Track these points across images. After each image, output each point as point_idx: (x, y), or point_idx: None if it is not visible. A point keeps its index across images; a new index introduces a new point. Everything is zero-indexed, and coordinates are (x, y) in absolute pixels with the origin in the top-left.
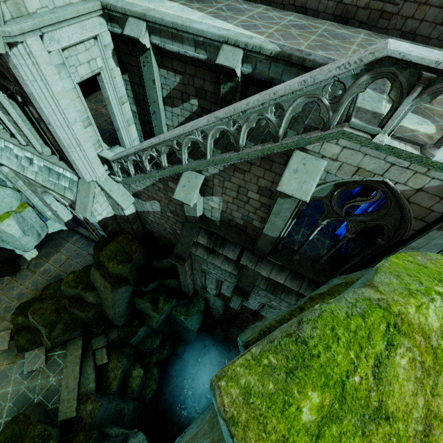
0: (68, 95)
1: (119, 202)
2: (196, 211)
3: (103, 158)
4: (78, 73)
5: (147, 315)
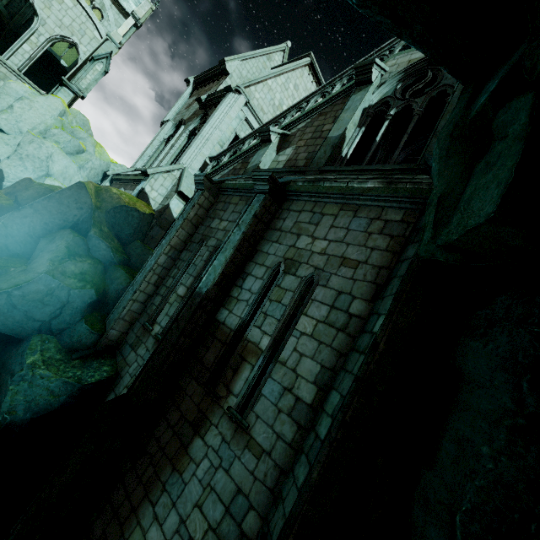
0: (230, 126)
1: (182, 184)
2: (264, 154)
3: (204, 168)
4: (241, 133)
5: (27, 266)
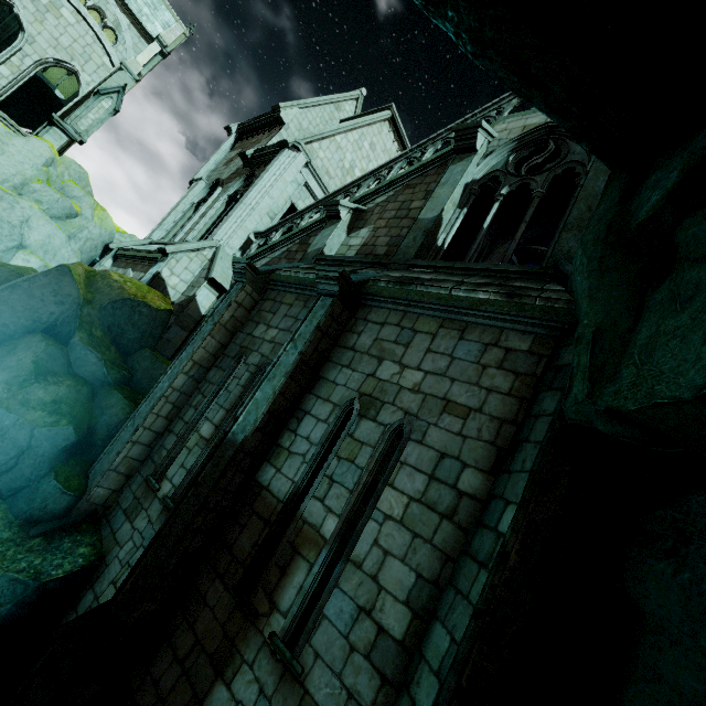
0: (284, 192)
1: (216, 268)
2: (331, 235)
3: (247, 247)
4: (298, 201)
5: None
